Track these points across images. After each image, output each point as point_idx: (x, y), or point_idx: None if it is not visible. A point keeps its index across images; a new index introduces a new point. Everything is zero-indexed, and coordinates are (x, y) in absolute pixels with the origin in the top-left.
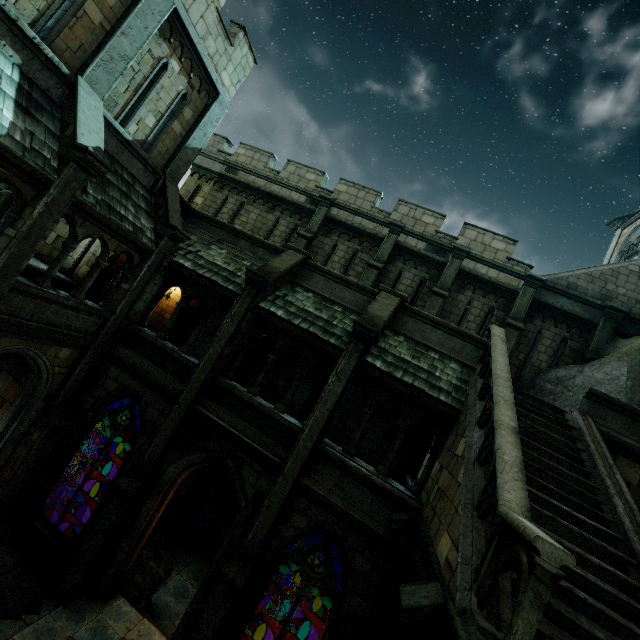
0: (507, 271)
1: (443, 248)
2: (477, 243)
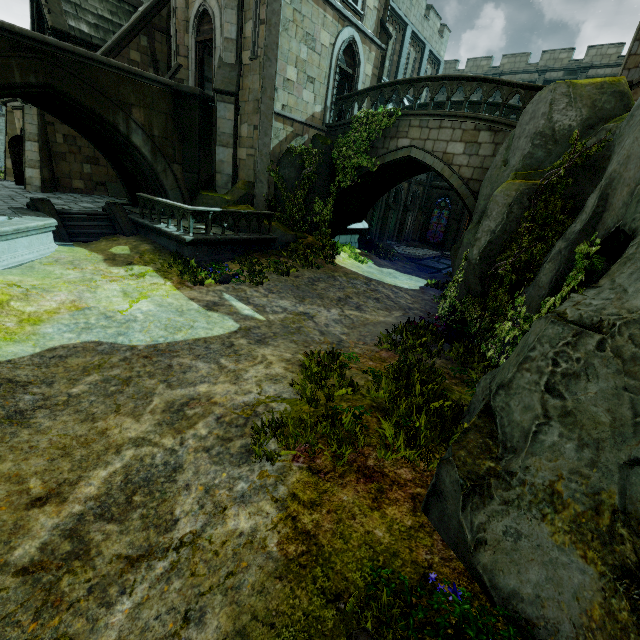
0: (617, 66)
1: (574, 70)
2: (597, 57)
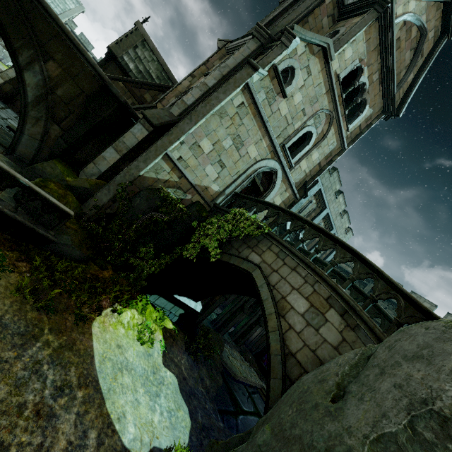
0: None
1: None
2: None
